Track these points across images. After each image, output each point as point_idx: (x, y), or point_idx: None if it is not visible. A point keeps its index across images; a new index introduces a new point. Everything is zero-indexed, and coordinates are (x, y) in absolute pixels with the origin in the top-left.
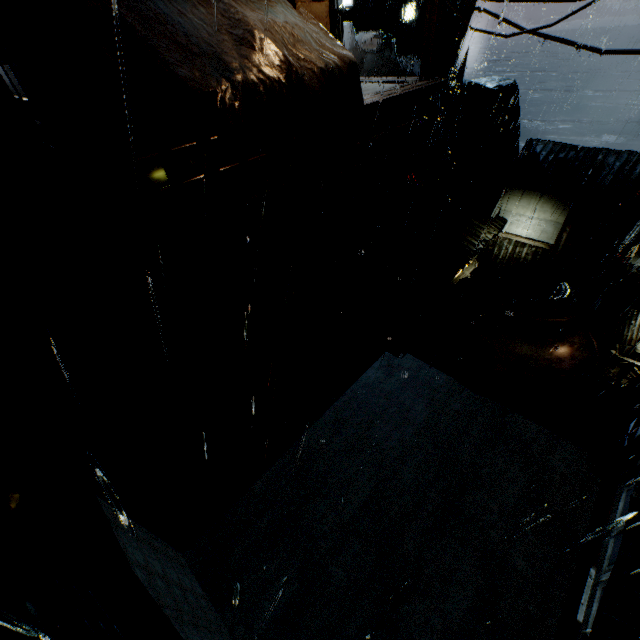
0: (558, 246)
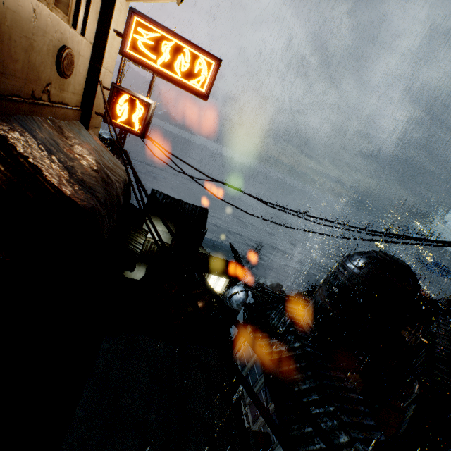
0: (172, 244)
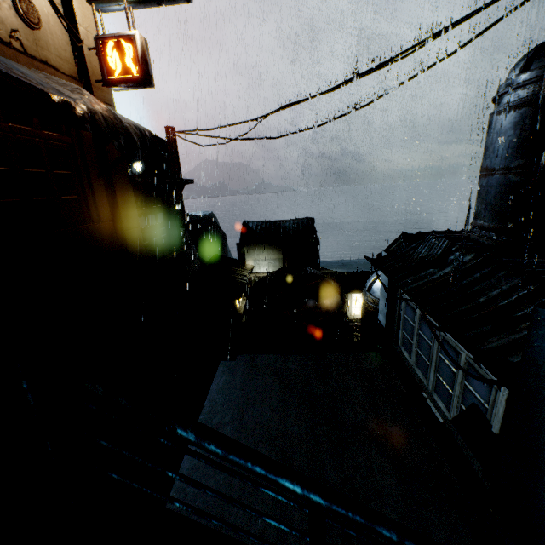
0: None
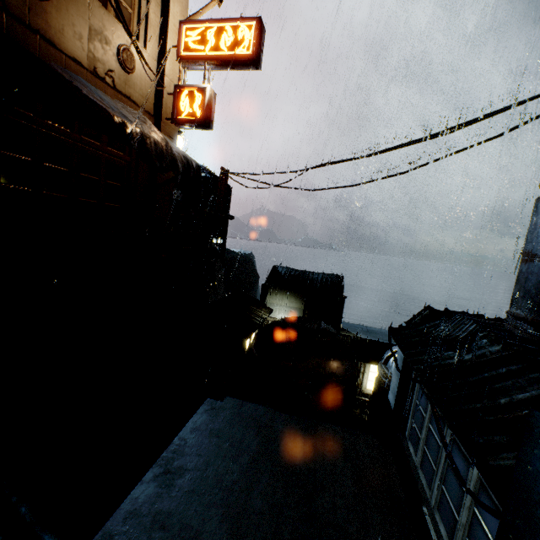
0: None
